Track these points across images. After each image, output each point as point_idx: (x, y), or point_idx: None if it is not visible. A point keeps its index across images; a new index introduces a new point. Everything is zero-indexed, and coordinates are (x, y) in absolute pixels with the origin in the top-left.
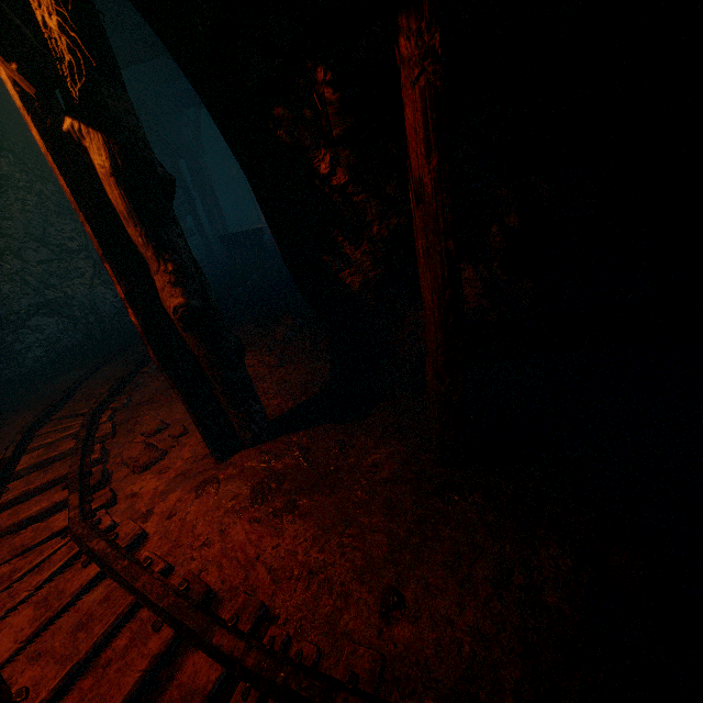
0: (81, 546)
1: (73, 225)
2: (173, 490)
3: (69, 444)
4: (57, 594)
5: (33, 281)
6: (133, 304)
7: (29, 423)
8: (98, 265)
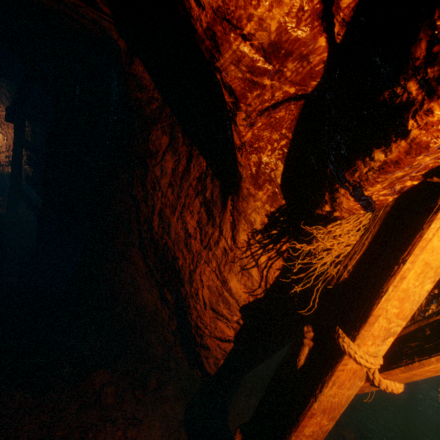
0: None
1: None
2: None
3: None
4: None
5: None
6: None
7: None
8: None
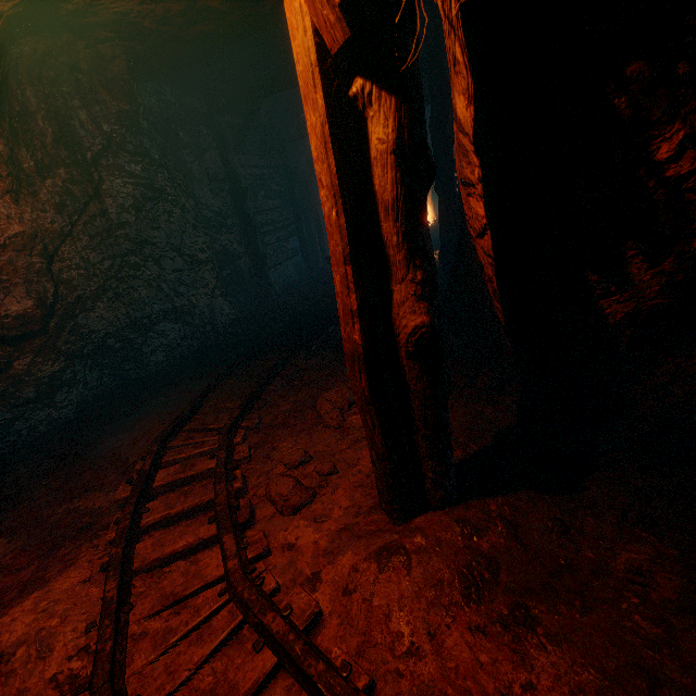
0: (247, 615)
1: (204, 238)
2: (339, 550)
3: (206, 464)
4: (228, 688)
5: (166, 288)
6: (361, 319)
7: (162, 432)
8: (219, 277)
